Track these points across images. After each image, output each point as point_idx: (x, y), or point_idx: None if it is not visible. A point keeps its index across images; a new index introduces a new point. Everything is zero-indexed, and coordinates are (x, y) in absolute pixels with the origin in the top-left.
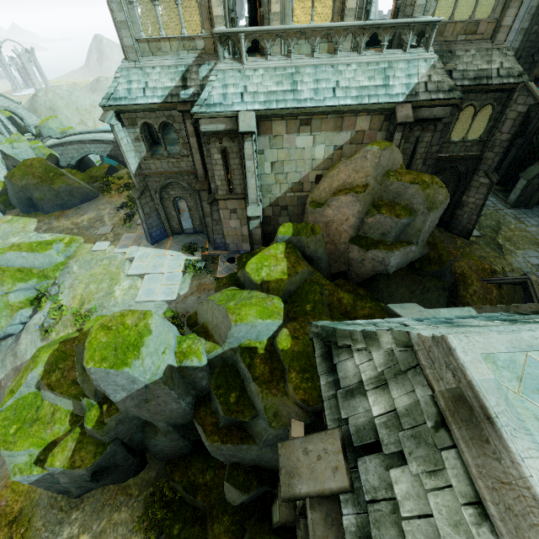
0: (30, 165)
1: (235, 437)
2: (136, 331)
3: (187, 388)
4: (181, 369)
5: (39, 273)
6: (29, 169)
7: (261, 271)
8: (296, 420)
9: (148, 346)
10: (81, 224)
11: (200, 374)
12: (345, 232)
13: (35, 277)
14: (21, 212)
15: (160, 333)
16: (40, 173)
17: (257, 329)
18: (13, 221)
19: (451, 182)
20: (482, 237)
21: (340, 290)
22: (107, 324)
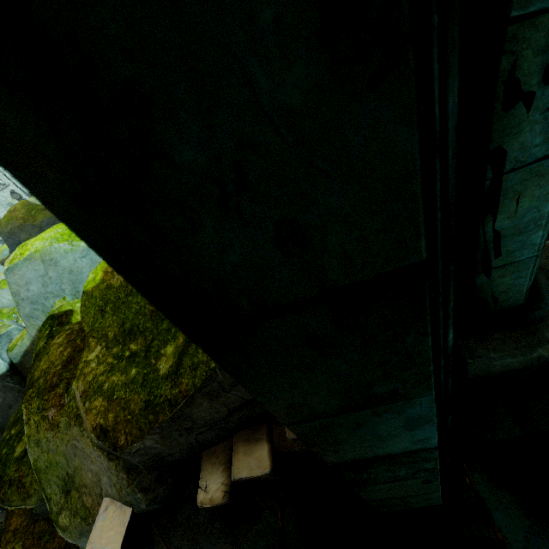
0: (14, 210)
1: (54, 545)
2: None
3: None
4: None
5: (9, 312)
6: (12, 214)
7: None
8: (112, 502)
9: None
10: None
11: None
12: None
13: (5, 317)
14: None
15: None
16: (23, 215)
17: (63, 269)
18: None
19: None
20: None
21: None
22: None
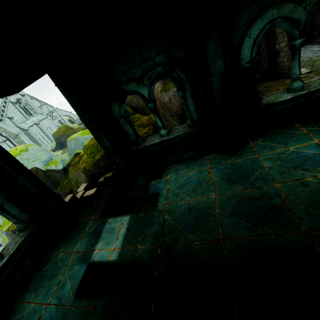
0: (60, 128)
1: None
2: (19, 150)
3: (53, 184)
4: (47, 171)
5: None
6: (59, 130)
7: None
8: (84, 183)
9: (22, 156)
10: None
11: (58, 175)
12: (158, 87)
13: None
14: (59, 149)
15: (36, 153)
16: (63, 130)
17: (80, 142)
18: (55, 153)
19: (262, 40)
20: (314, 71)
21: (145, 116)
22: (10, 150)
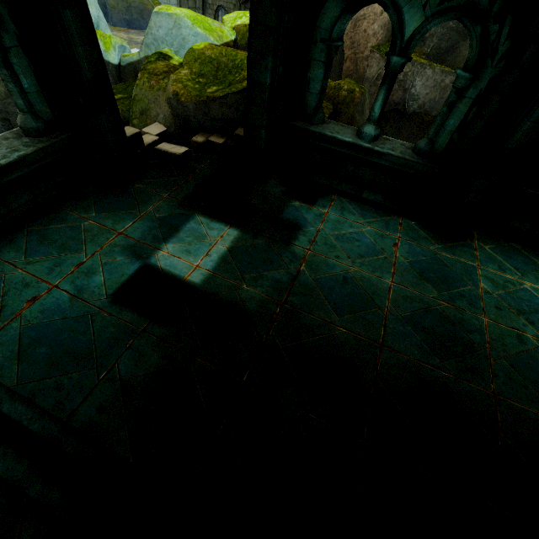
0: None
1: None
2: None
3: None
4: None
5: None
6: None
7: (238, 20)
8: (160, 124)
9: None
10: (135, 39)
11: None
12: (374, 36)
13: None
14: None
15: None
16: None
17: (181, 34)
18: None
19: None
20: None
21: None
22: None
